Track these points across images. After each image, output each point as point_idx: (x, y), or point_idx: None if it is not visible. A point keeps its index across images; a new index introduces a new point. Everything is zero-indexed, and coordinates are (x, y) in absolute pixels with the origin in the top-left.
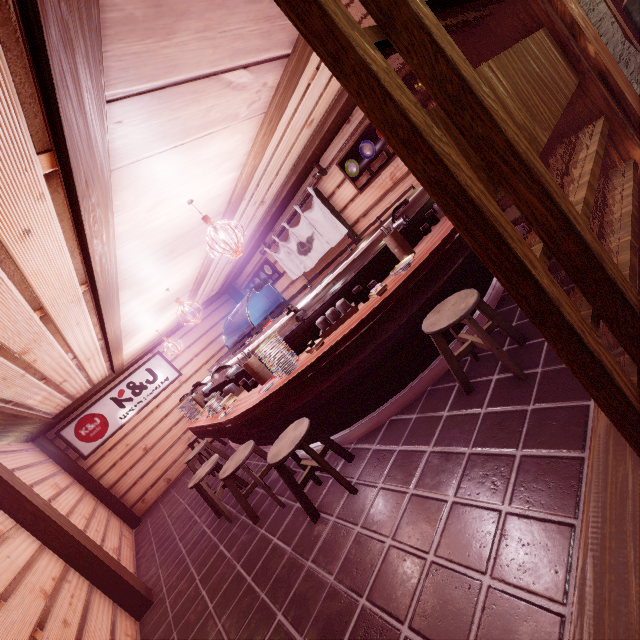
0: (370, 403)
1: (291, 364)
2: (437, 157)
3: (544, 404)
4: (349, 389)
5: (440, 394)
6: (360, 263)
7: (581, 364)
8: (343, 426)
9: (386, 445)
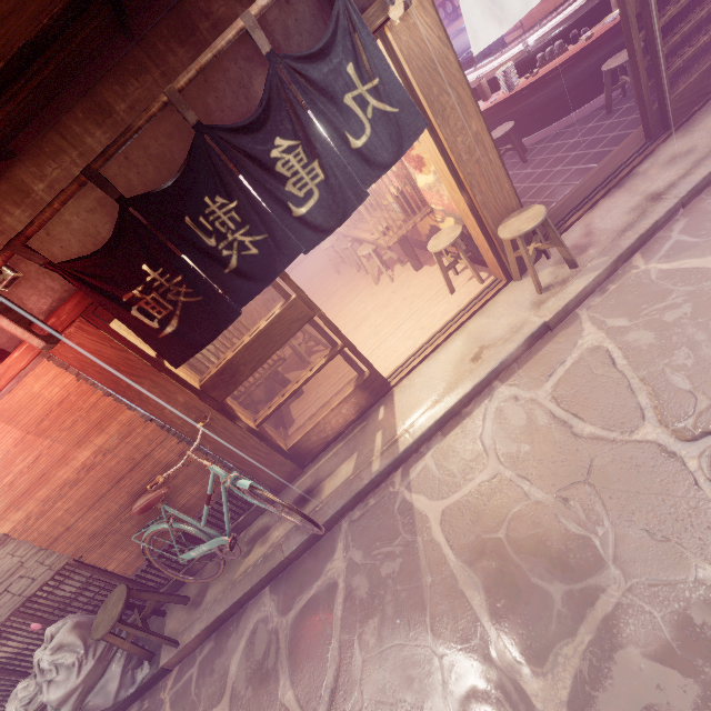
0: (548, 121)
1: (514, 85)
2: (624, 1)
3: (638, 116)
4: (539, 109)
5: (592, 117)
6: (583, 10)
7: (635, 75)
8: (525, 136)
9: (549, 144)
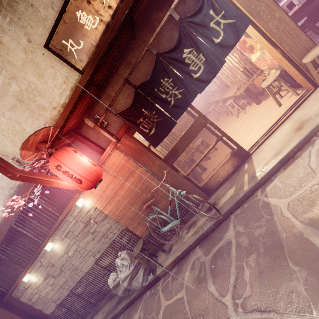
0: None
1: None
2: None
3: None
4: None
5: None
6: None
7: None
8: (316, 22)
9: None
